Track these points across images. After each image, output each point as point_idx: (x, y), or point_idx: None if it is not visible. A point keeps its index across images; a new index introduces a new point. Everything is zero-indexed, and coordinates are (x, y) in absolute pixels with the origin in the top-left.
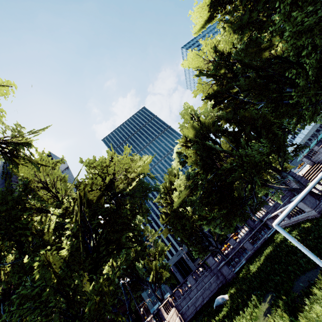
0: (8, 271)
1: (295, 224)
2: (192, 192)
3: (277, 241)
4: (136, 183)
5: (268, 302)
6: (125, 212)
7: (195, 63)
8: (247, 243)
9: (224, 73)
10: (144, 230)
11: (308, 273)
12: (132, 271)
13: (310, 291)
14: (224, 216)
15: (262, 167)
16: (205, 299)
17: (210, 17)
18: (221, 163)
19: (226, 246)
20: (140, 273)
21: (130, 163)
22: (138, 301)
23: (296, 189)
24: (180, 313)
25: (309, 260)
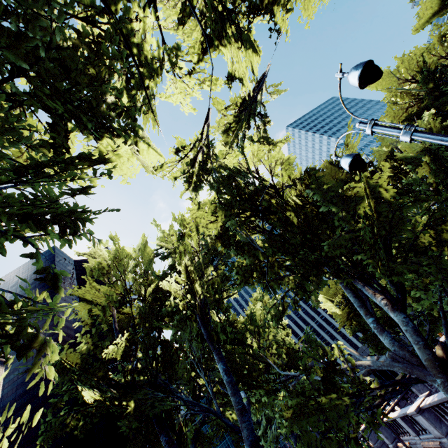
0: (213, 277)
1: None
2: None
3: None
4: None
5: None
6: None
7: (385, 84)
8: None
9: (431, 89)
10: None
11: None
12: None
13: None
14: None
15: None
16: None
17: (441, 9)
18: None
19: None
20: None
21: None
22: None
23: None
24: None
25: None
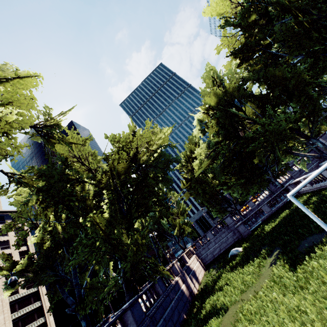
0: (64, 226)
1: (316, 191)
2: (213, 161)
3: (295, 206)
4: (158, 155)
5: (275, 255)
6: (150, 182)
7: (221, 9)
8: (265, 206)
9: (255, 20)
10: (167, 193)
11: (315, 236)
12: (158, 226)
13: (312, 250)
14: (243, 184)
15: (288, 136)
16: (221, 249)
17: None
18: (244, 130)
19: (245, 207)
20: (165, 228)
21: (151, 136)
22: (164, 248)
23: (324, 156)
24: (200, 258)
25: (318, 225)
